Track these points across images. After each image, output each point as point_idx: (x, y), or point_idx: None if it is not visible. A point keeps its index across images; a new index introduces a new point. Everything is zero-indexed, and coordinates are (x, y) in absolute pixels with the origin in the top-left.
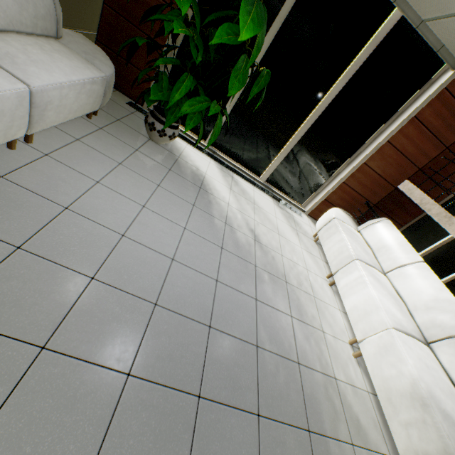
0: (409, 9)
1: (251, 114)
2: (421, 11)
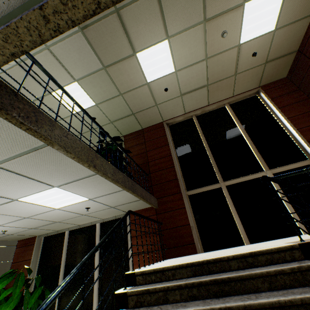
0: (97, 221)
1: (69, 308)
2: (97, 219)
